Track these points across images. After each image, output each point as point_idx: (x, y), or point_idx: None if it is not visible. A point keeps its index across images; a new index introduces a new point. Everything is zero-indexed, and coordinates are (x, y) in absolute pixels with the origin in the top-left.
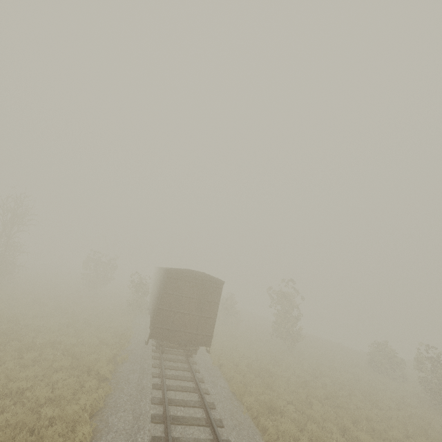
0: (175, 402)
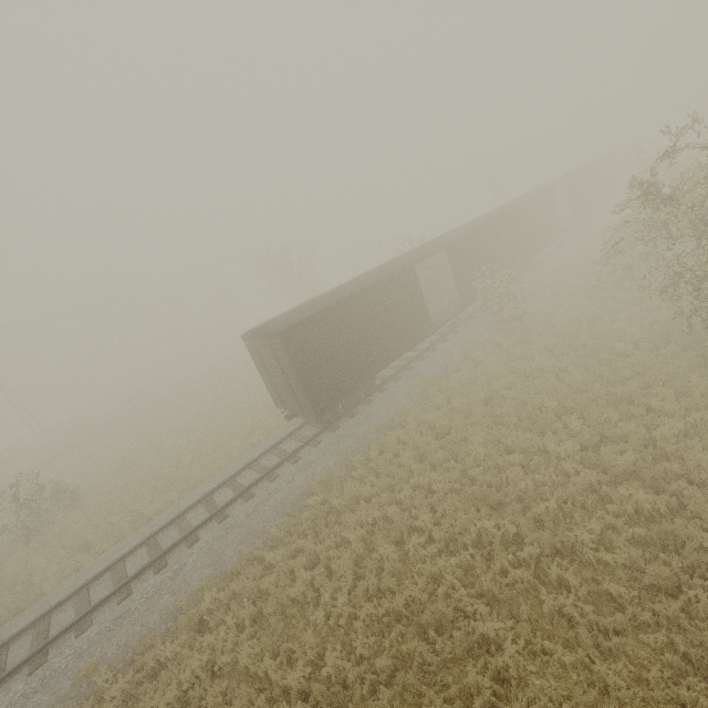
0: (233, 485)
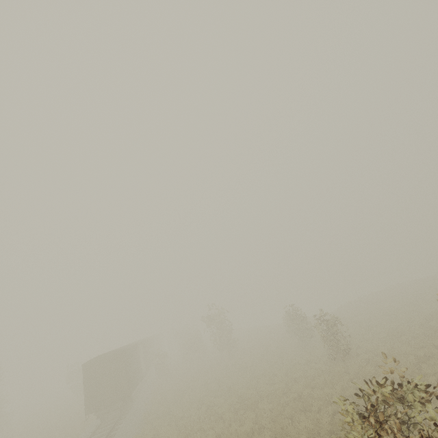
0: None
